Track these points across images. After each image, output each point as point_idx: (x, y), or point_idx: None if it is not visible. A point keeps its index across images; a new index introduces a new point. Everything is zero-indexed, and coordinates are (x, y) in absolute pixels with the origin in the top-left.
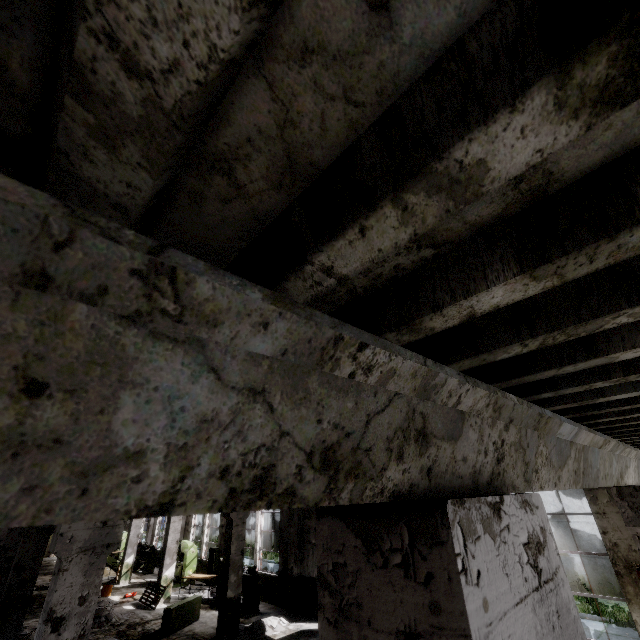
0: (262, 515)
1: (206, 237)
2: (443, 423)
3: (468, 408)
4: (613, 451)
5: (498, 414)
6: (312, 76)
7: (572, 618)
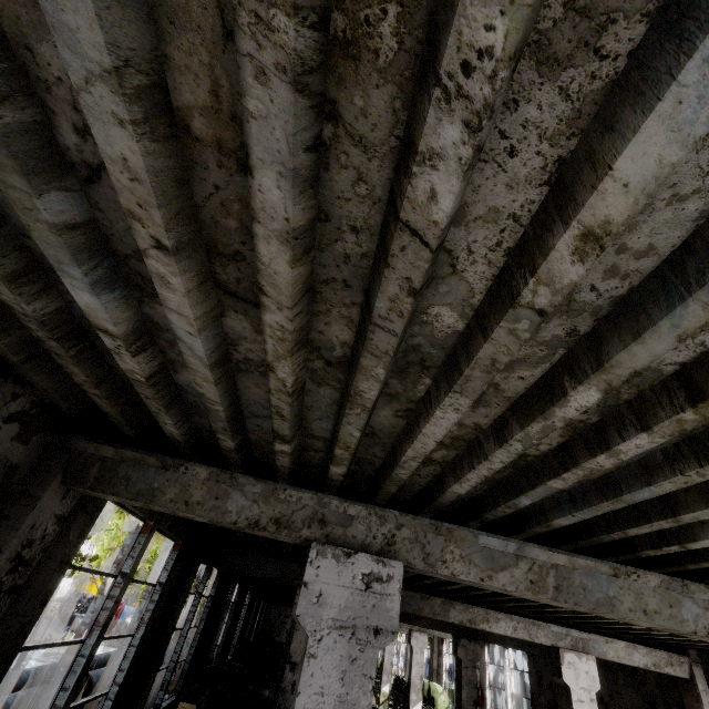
0: (511, 672)
1: (265, 454)
2: (337, 518)
3: (355, 514)
4: (678, 591)
5: (384, 519)
6: (258, 432)
7: (388, 615)
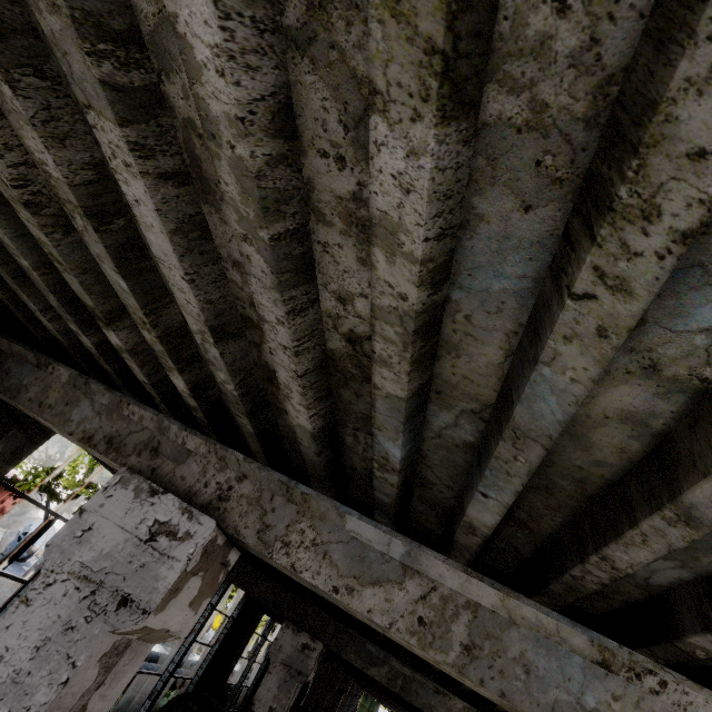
0: None
1: None
2: (172, 450)
3: (194, 449)
4: None
5: (225, 463)
6: None
7: (154, 585)
